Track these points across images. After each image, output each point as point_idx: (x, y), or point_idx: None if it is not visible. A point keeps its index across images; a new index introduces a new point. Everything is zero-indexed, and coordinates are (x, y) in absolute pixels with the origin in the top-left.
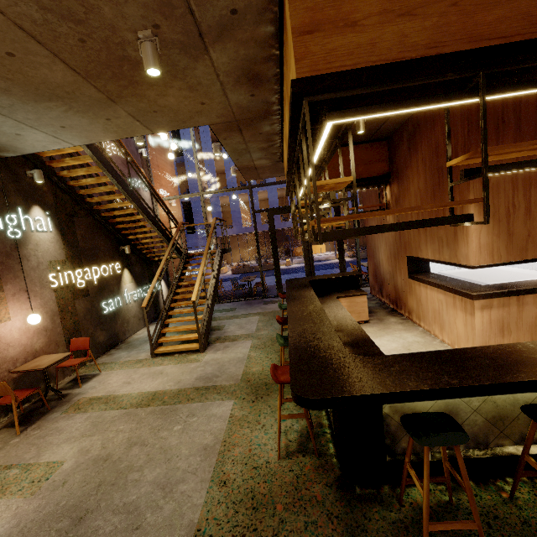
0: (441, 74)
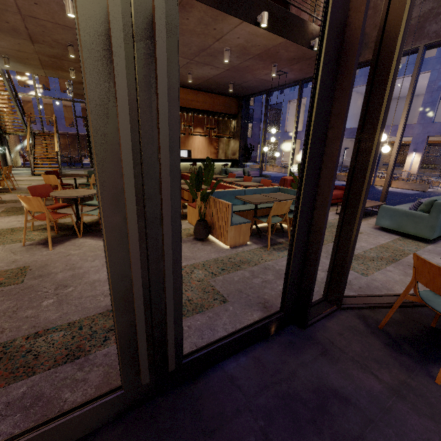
0: None
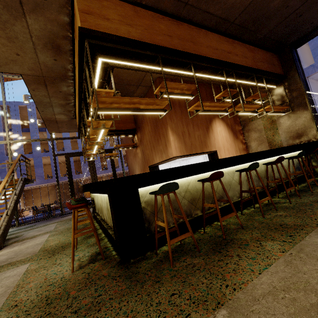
0: (145, 50)
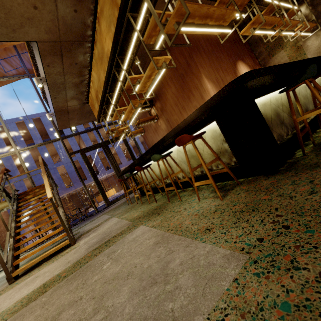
0: None
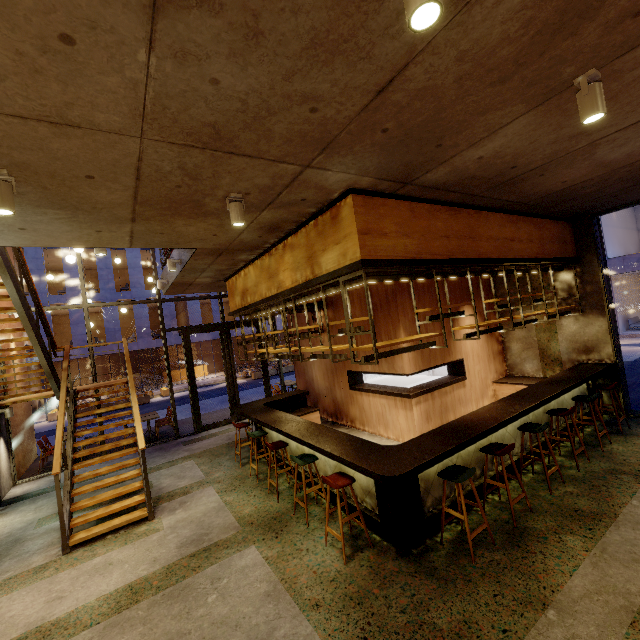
0: (421, 267)
